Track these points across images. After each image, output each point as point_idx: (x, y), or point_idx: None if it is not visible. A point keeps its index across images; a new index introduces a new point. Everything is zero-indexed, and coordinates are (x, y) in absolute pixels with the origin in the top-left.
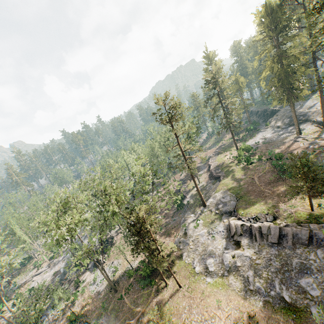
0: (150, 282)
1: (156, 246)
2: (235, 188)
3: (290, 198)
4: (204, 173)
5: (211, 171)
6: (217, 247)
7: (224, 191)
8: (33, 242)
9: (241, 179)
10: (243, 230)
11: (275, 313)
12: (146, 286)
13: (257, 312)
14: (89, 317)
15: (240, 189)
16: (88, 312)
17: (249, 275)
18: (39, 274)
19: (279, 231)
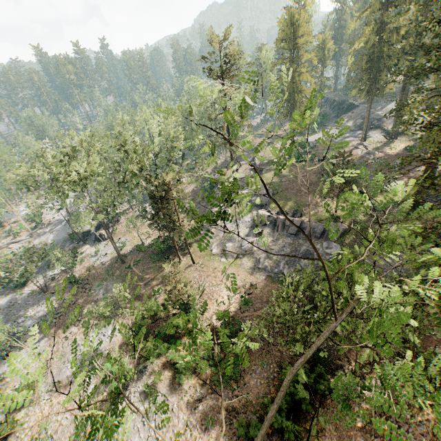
0: (163, 258)
1: (177, 220)
2: (274, 183)
3: (323, 199)
4: (245, 164)
5: (254, 162)
6: (239, 234)
7: (262, 185)
8: (4, 205)
9: (284, 175)
10: (269, 221)
11: (272, 283)
12: (158, 261)
13: (259, 282)
14: (91, 281)
15: (280, 185)
16: (90, 277)
17: (261, 257)
18: (17, 242)
19: (300, 224)
